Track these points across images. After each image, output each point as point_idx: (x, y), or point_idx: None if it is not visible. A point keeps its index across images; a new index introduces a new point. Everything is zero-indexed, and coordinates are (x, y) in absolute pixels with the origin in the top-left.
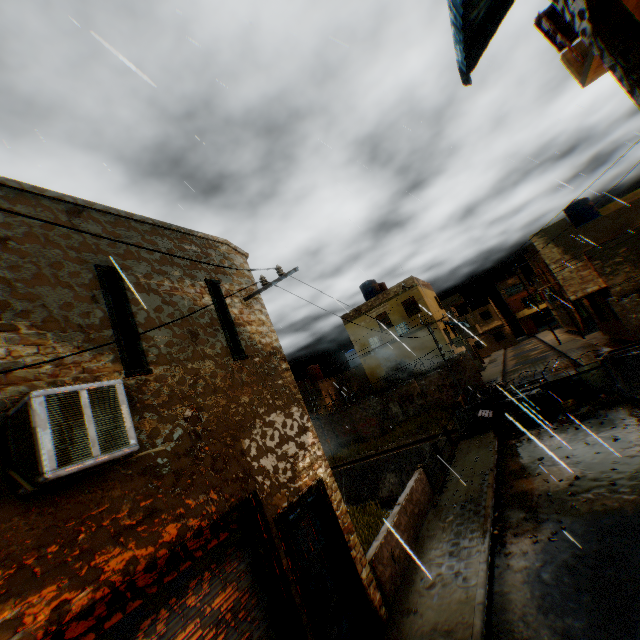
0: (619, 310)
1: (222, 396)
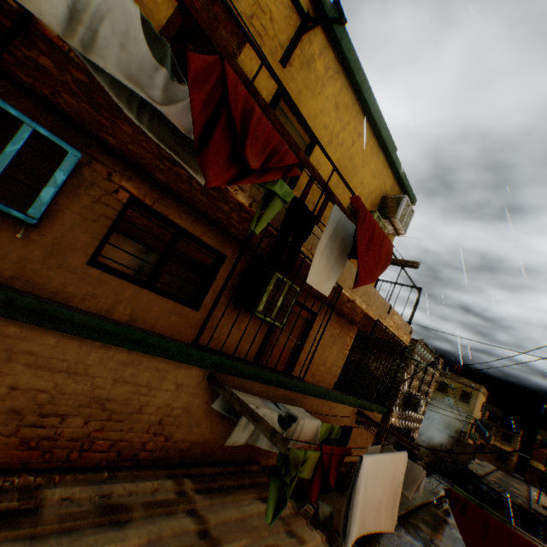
0: None
1: None
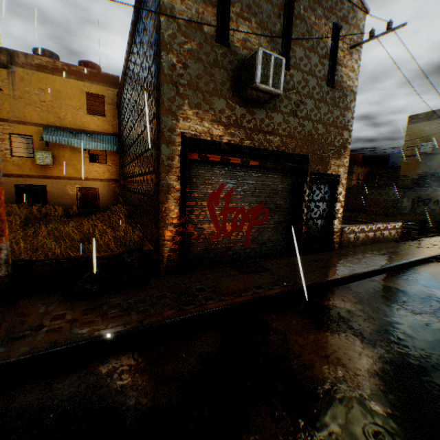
0: None
1: (313, 102)
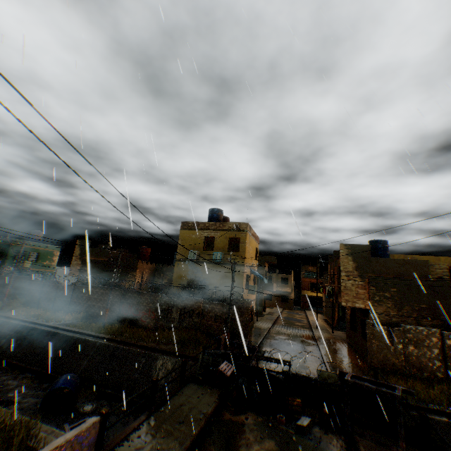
0: (370, 333)
1: None
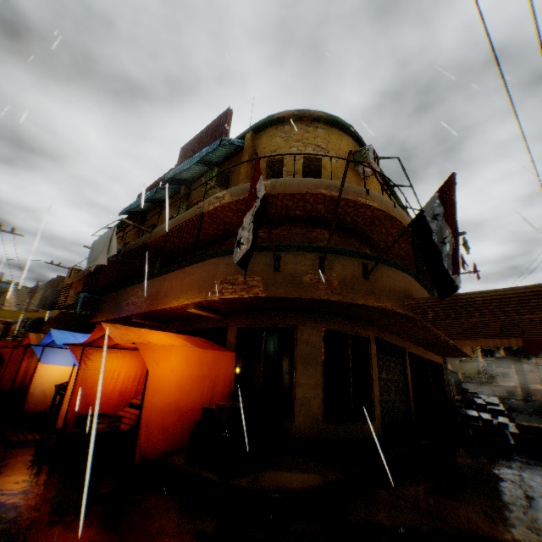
0: None
1: None
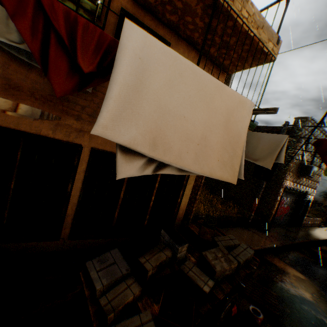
0: None
1: None
